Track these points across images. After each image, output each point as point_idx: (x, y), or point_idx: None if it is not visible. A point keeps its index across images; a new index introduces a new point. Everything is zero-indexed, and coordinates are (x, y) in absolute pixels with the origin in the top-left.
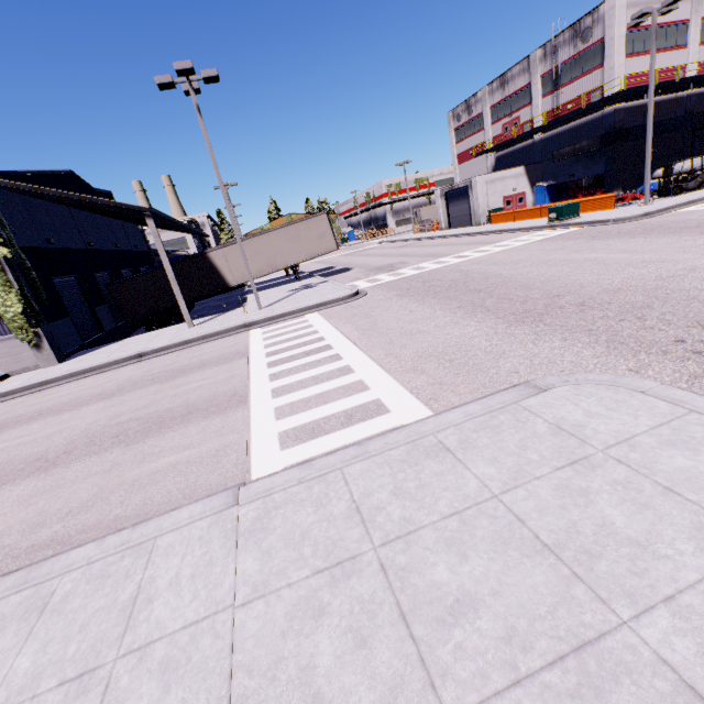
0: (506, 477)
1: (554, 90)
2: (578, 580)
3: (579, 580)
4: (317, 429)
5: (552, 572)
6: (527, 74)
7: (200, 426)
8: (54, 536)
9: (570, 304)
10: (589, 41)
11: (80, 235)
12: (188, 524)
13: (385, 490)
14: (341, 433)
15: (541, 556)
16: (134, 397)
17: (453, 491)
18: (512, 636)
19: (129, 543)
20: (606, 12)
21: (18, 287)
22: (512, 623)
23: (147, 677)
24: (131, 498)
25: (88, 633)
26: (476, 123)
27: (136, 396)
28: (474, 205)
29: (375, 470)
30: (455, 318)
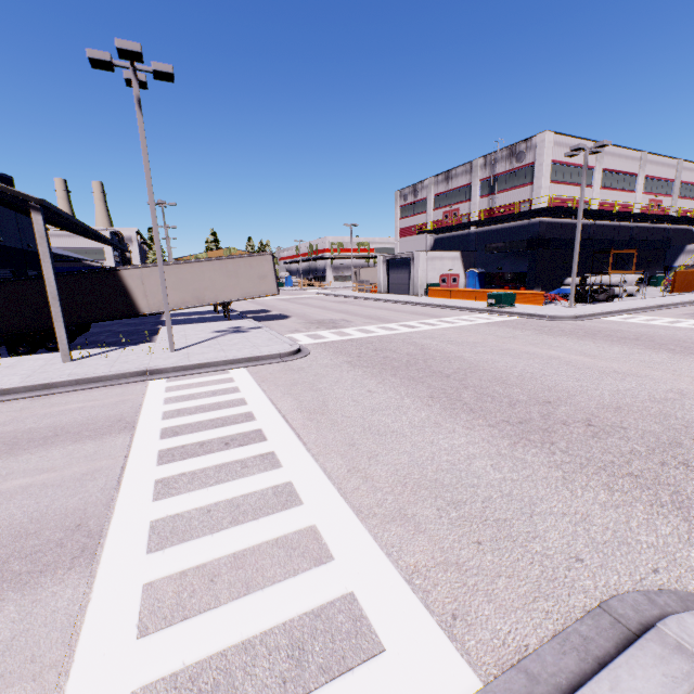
0: None
1: (491, 194)
2: None
3: None
4: None
5: None
6: (469, 175)
7: None
8: None
9: (573, 419)
10: (522, 162)
11: None
12: None
13: None
14: None
15: None
16: None
17: None
18: None
19: None
20: (538, 143)
21: None
22: None
23: None
24: None
25: None
26: (421, 206)
27: None
28: (414, 276)
29: None
30: (433, 414)
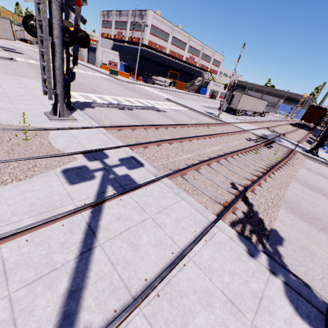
0: (0, 77)
1: (132, 30)
2: None
3: None
4: None
5: None
6: (127, 17)
7: None
8: None
9: None
10: (143, 20)
11: None
12: None
13: None
14: None
15: None
16: None
17: None
18: None
19: None
20: (147, 14)
21: None
22: None
23: None
24: None
25: None
26: (110, 24)
27: None
28: (97, 57)
29: None
30: (34, 73)
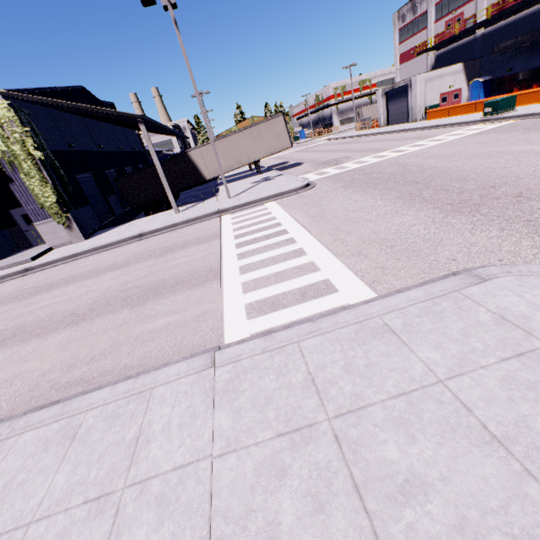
0: (451, 364)
1: None
2: (530, 477)
3: (532, 478)
4: (276, 303)
5: (503, 466)
6: None
7: (185, 295)
8: (83, 376)
9: (506, 195)
10: None
11: (93, 140)
12: (176, 379)
13: (337, 365)
14: (296, 308)
15: (490, 447)
16: (137, 269)
17: (400, 372)
18: (463, 525)
19: (133, 391)
20: None
21: (51, 182)
22: (462, 512)
23: (146, 508)
24: (135, 351)
25: (104, 462)
26: (420, 22)
27: (139, 268)
28: (412, 102)
29: (327, 346)
30: (395, 207)
